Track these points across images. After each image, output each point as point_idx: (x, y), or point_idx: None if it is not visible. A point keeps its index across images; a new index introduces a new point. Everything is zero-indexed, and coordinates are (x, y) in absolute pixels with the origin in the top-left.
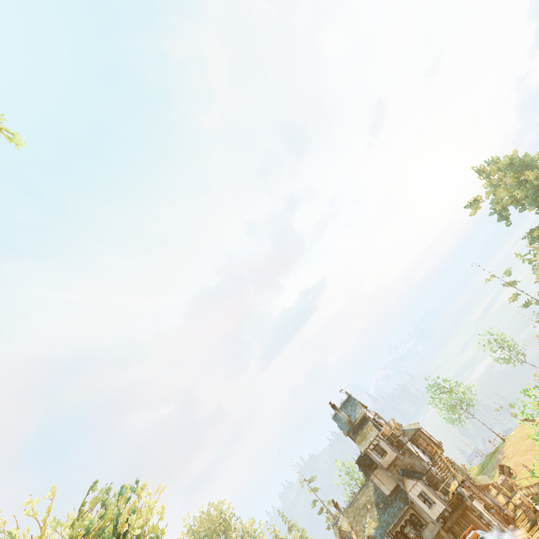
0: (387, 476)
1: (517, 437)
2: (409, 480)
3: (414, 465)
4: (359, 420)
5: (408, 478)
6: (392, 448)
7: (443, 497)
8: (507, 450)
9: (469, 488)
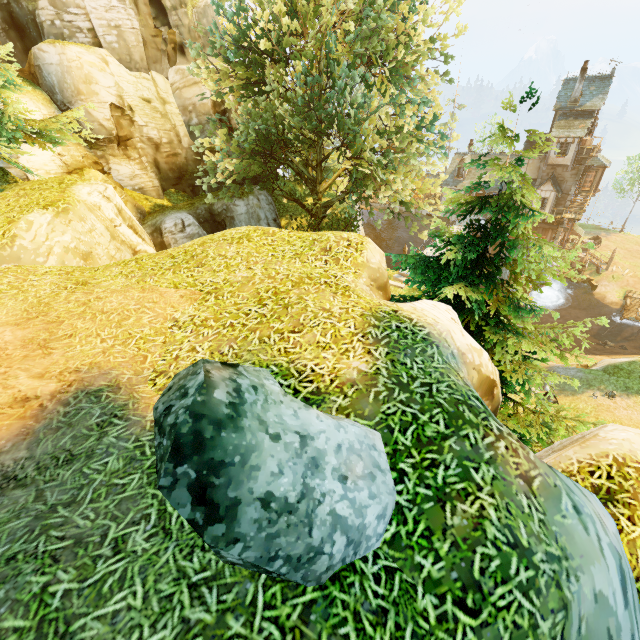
0: (537, 168)
1: (635, 240)
2: (550, 186)
3: (565, 182)
4: (584, 109)
5: (552, 185)
6: (574, 158)
7: (551, 213)
8: (614, 237)
9: (568, 225)
